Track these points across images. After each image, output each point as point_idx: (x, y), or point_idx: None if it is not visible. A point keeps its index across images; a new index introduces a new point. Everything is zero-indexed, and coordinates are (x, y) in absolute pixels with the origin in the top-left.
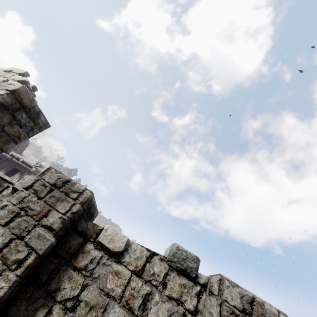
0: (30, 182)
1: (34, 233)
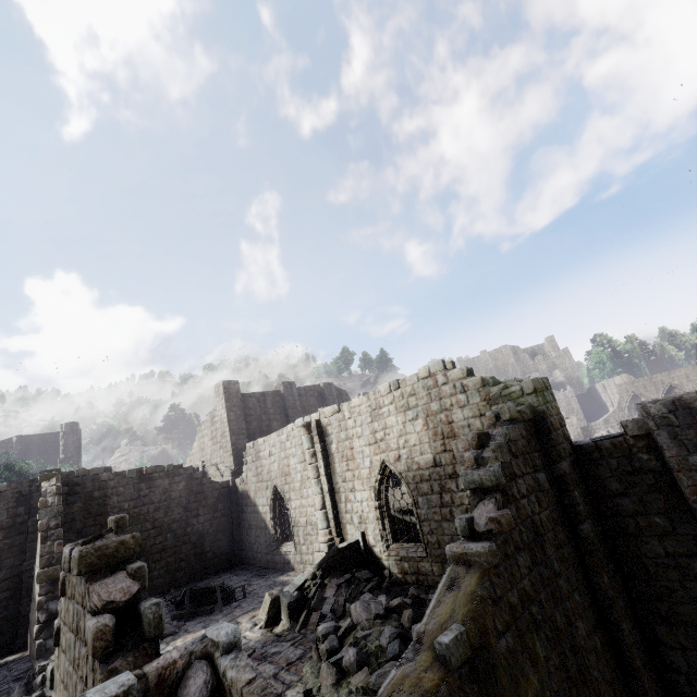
0: (651, 424)
1: None
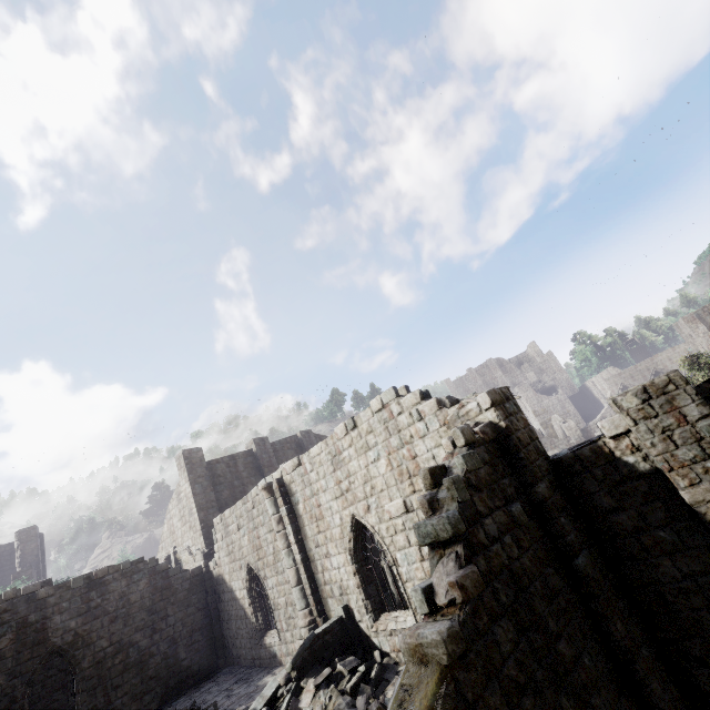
0: (628, 420)
1: (704, 428)
